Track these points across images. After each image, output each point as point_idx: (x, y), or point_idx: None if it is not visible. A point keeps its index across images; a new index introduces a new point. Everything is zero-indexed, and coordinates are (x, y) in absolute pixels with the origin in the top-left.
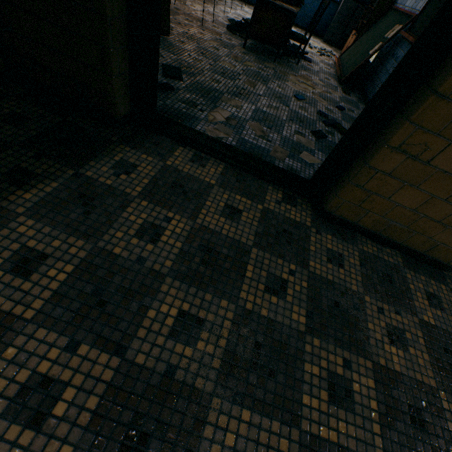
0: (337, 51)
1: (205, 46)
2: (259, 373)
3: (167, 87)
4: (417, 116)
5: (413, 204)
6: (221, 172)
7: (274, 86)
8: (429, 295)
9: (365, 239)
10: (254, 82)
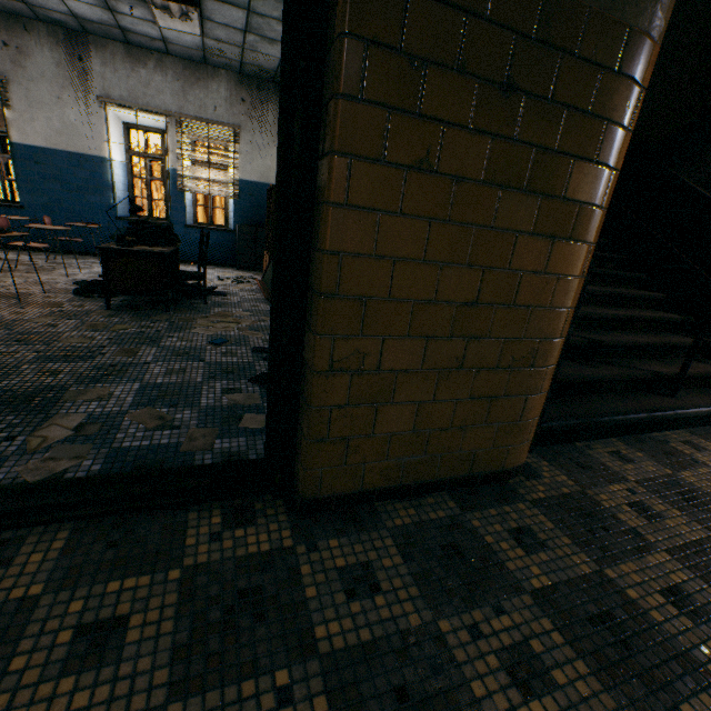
0: (260, 273)
1: (27, 328)
2: None
3: None
4: (322, 326)
5: (407, 423)
6: (64, 549)
7: (173, 341)
8: (517, 534)
9: (391, 502)
10: (134, 348)
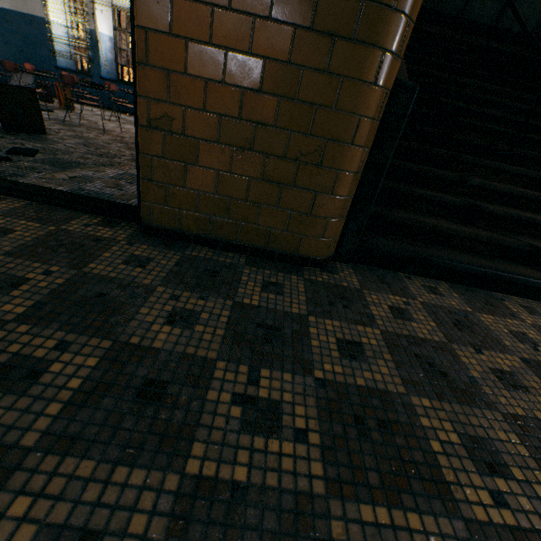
0: None
1: (95, 142)
2: None
3: (1, 158)
4: (140, 89)
5: (211, 187)
6: (18, 207)
7: None
8: (269, 284)
9: (203, 248)
10: None
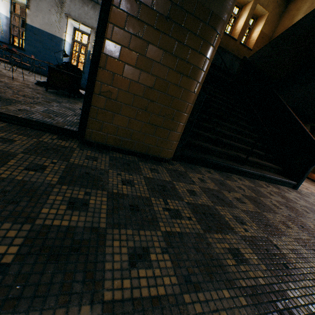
0: None
1: (13, 86)
2: (1, 204)
3: None
4: (98, 78)
5: (125, 124)
6: (3, 126)
7: (66, 105)
8: (152, 169)
9: (116, 153)
10: (50, 101)
